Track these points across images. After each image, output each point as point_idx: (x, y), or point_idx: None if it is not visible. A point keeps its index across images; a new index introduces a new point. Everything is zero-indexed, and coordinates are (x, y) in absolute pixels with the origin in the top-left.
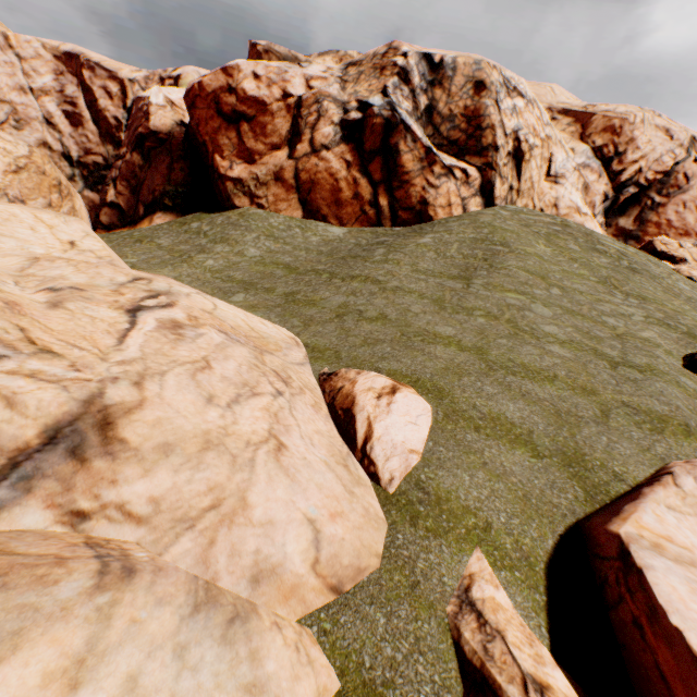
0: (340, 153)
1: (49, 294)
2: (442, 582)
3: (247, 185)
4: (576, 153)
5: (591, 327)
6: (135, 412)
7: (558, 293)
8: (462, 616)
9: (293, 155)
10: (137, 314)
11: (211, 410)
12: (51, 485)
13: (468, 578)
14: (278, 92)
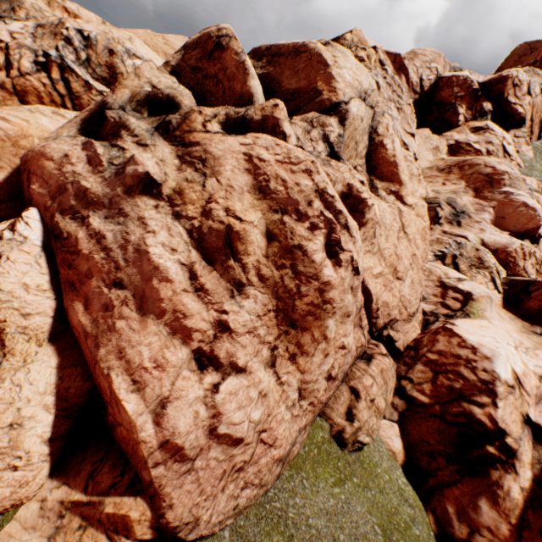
0: (38, 78)
1: None
2: None
3: None
4: None
5: None
6: None
7: None
8: None
9: (10, 76)
10: None
11: None
12: None
13: None
14: None
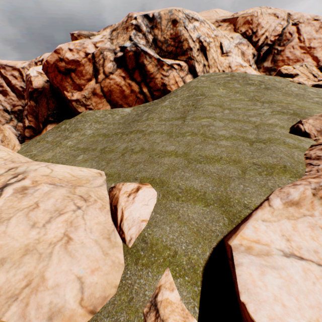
0: (118, 73)
1: None
2: (145, 294)
3: (82, 101)
4: (234, 38)
5: (243, 125)
6: None
7: (227, 112)
8: (149, 314)
9: (97, 81)
10: (4, 189)
11: (33, 231)
12: None
13: (158, 289)
14: (83, 54)
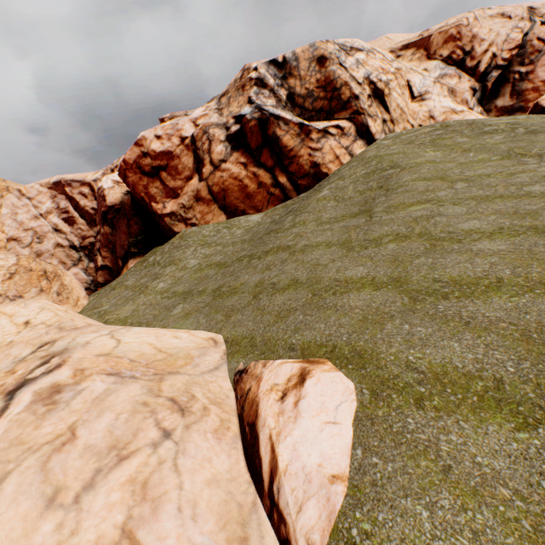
0: (235, 160)
1: None
2: None
3: (179, 214)
4: (429, 70)
5: (516, 204)
6: None
7: (463, 186)
8: None
9: (202, 177)
10: (16, 393)
11: (47, 519)
12: None
13: None
14: (176, 140)
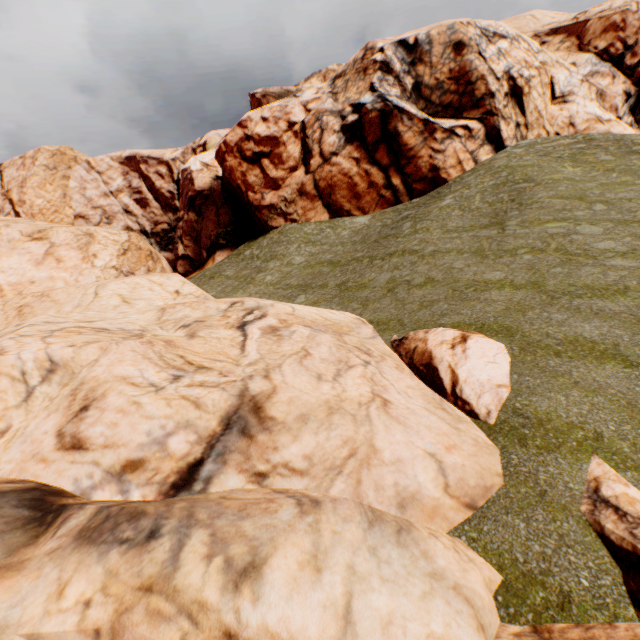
0: (347, 154)
1: (184, 330)
2: (568, 487)
3: (279, 207)
4: (578, 65)
5: None
6: (273, 396)
7: (602, 208)
8: (598, 512)
9: (309, 170)
10: (245, 328)
11: (323, 385)
12: (237, 457)
13: (594, 481)
14: (284, 124)
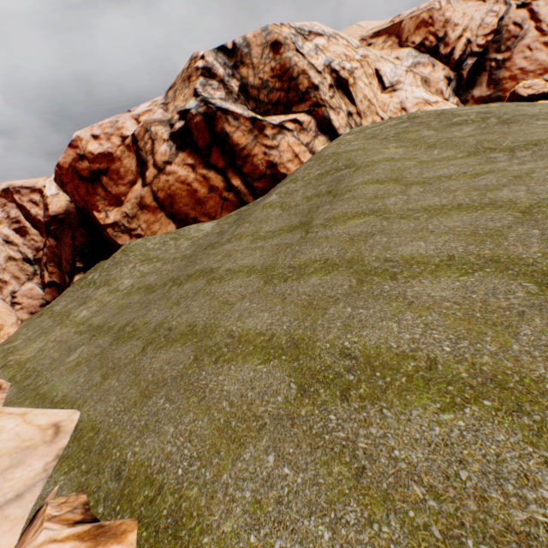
0: (181, 161)
1: None
2: None
3: (122, 224)
4: (402, 58)
5: (477, 218)
6: None
7: (418, 190)
8: None
9: (145, 182)
10: None
11: None
12: None
13: None
14: (117, 140)
